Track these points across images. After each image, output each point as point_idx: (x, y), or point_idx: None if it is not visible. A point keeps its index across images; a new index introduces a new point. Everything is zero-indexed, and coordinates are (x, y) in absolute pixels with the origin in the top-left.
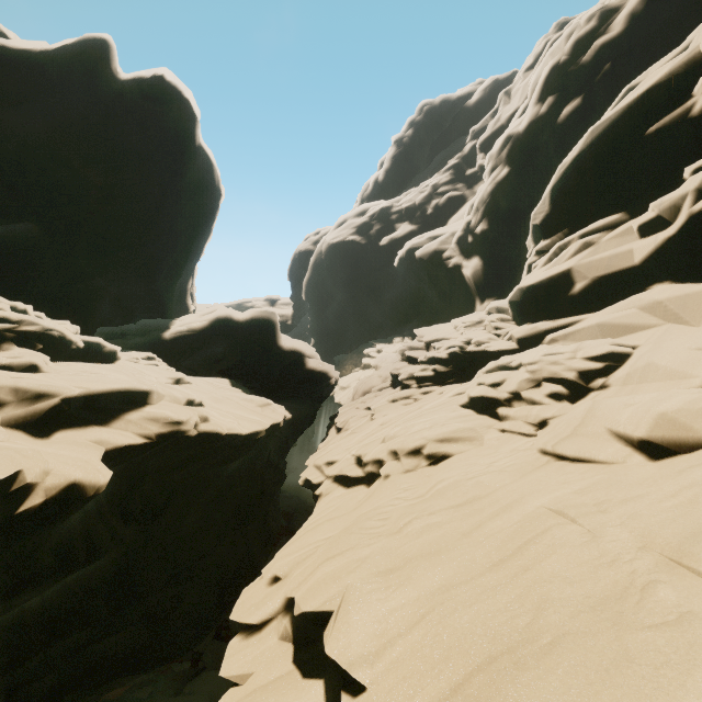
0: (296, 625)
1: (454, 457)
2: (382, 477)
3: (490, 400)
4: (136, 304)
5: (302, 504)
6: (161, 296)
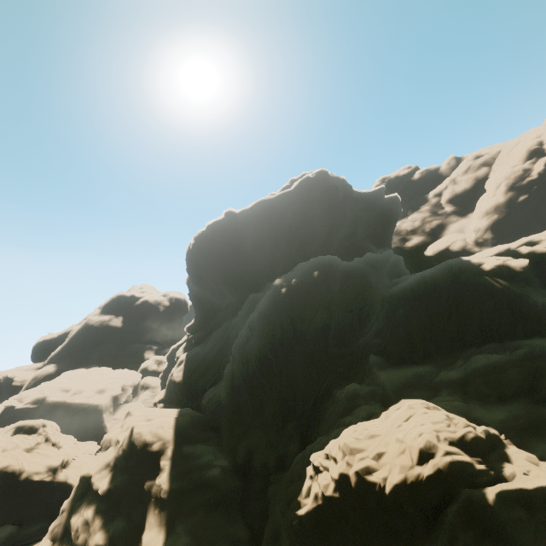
0: None
1: None
2: None
3: None
4: None
5: None
6: None
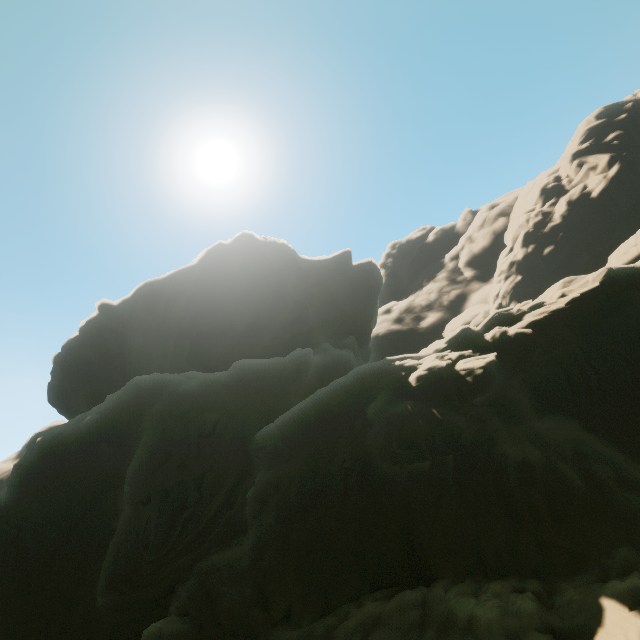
0: None
1: None
2: None
3: None
4: None
5: None
6: None
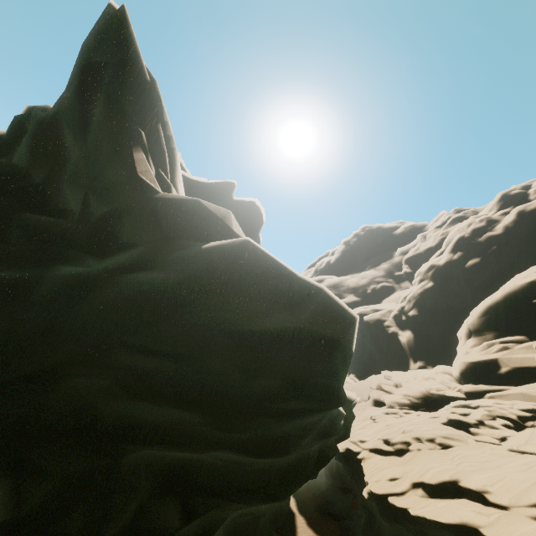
0: (426, 492)
1: (456, 447)
2: (415, 450)
3: (463, 423)
4: None
5: None
6: None
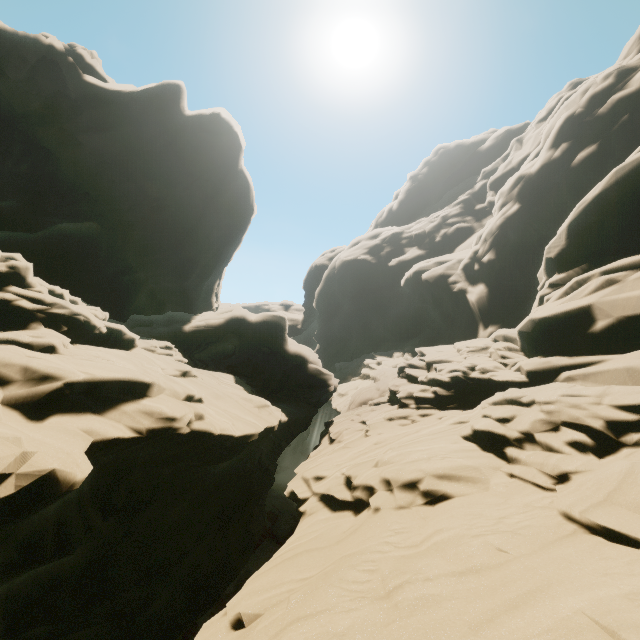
0: None
1: (455, 500)
2: (371, 509)
3: (497, 437)
4: (168, 297)
5: (288, 506)
6: (190, 293)
